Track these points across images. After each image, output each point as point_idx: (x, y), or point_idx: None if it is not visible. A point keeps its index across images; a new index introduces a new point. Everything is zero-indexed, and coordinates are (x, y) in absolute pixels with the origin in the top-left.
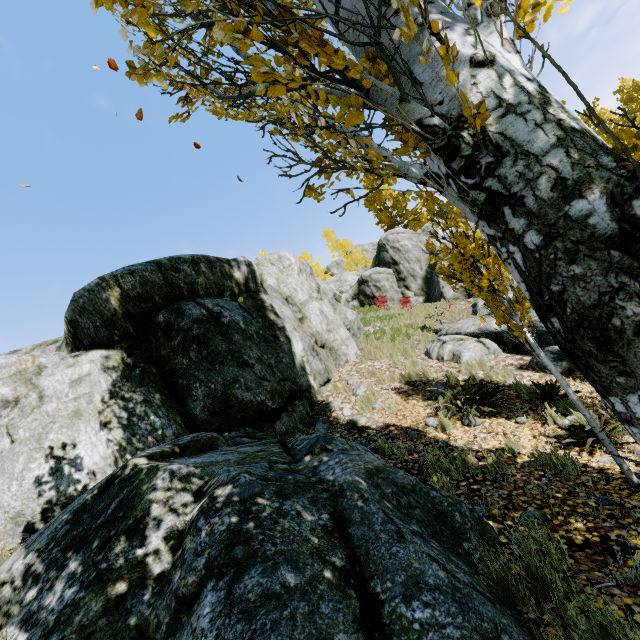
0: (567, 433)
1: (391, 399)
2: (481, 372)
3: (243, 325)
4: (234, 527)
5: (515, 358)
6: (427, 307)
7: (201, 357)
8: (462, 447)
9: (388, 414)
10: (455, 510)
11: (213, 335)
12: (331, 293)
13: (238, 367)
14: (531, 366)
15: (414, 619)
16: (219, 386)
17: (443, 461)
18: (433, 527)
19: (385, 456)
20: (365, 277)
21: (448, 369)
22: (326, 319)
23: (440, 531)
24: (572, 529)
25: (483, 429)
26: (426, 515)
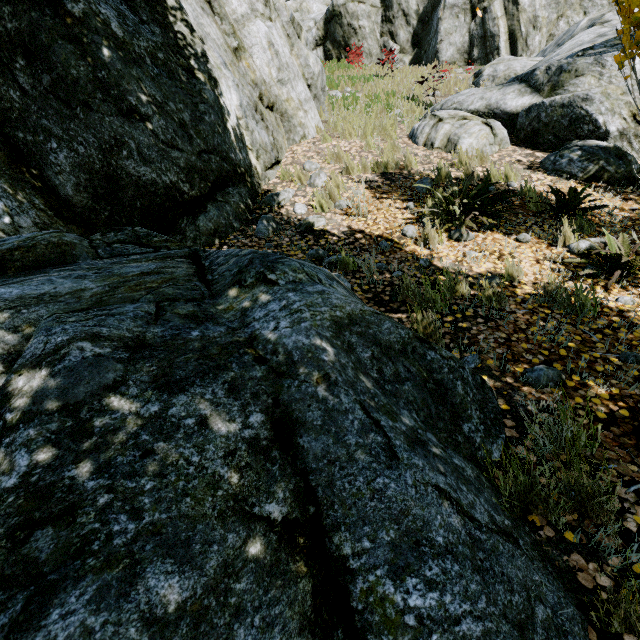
0: (585, 261)
1: (360, 196)
2: (480, 169)
3: (119, 30)
4: (39, 478)
5: (525, 153)
6: (414, 71)
7: (42, 88)
8: (456, 273)
9: (355, 216)
10: (457, 378)
11: (52, 39)
12: (287, 14)
13: (120, 118)
14: (544, 166)
15: (407, 608)
16: (93, 151)
17: (429, 290)
18: (428, 409)
19: (348, 274)
20: (338, 6)
21: (438, 161)
22: (277, 59)
23: (436, 413)
24: (592, 396)
25: (475, 246)
26: (419, 391)
